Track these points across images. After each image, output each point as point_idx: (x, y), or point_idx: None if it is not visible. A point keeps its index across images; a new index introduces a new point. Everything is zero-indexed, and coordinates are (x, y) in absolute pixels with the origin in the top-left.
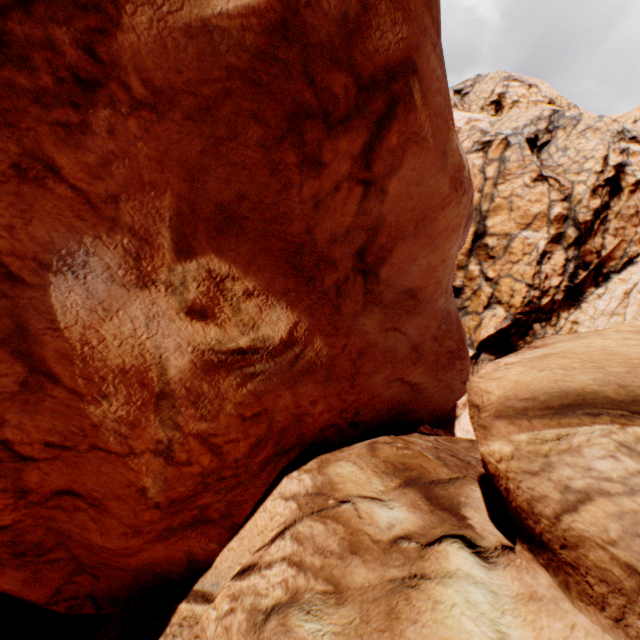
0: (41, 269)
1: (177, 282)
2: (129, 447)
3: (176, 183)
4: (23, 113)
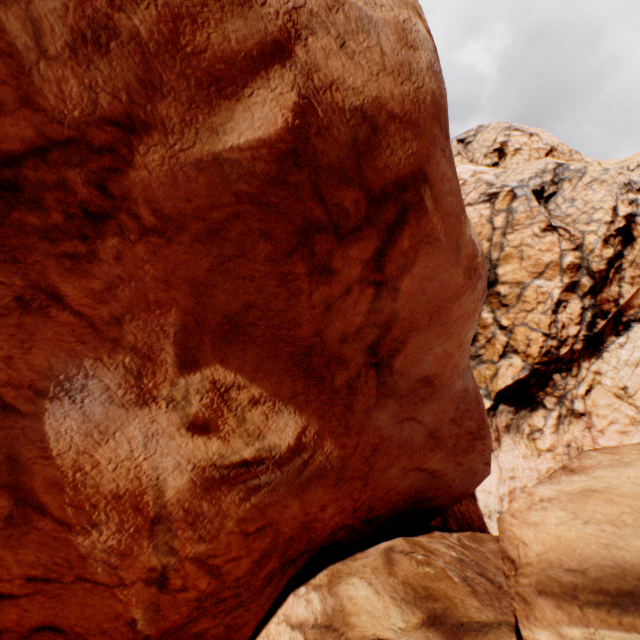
0: (37, 396)
1: (179, 396)
2: (118, 577)
3: (182, 299)
4: (31, 249)
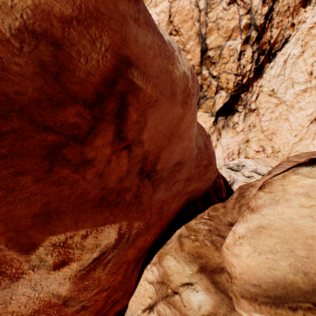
0: None
1: (37, 263)
2: None
3: None
4: None
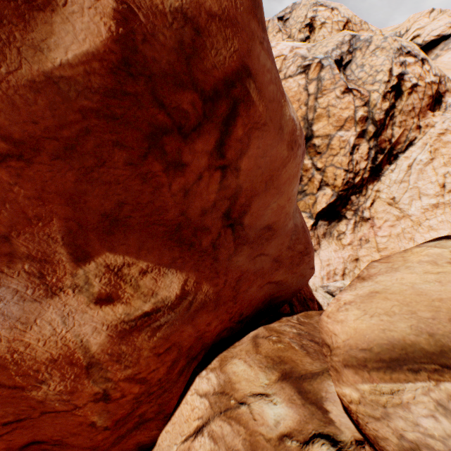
0: None
1: (81, 282)
2: (73, 405)
3: (60, 210)
4: None
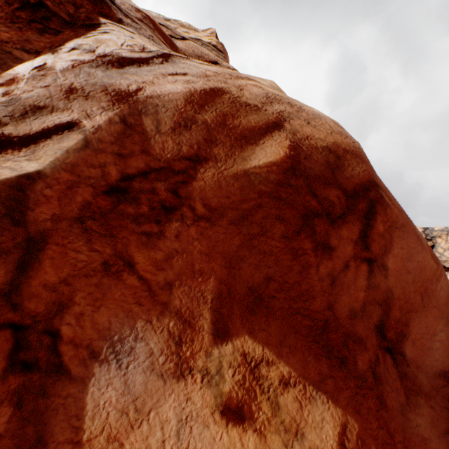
0: (89, 357)
1: (213, 369)
2: None
3: (218, 269)
4: (123, 228)
